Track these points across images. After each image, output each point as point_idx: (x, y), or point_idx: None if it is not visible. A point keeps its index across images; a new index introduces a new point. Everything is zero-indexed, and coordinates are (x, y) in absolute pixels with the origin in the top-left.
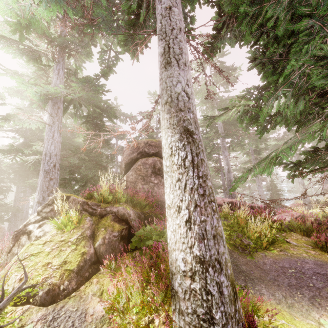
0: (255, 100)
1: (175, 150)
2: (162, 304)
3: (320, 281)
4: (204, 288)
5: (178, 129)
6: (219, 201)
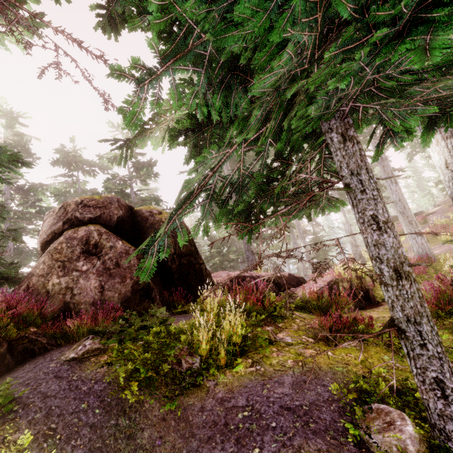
0: None
1: None
2: None
3: (280, 432)
4: None
5: None
6: (222, 277)
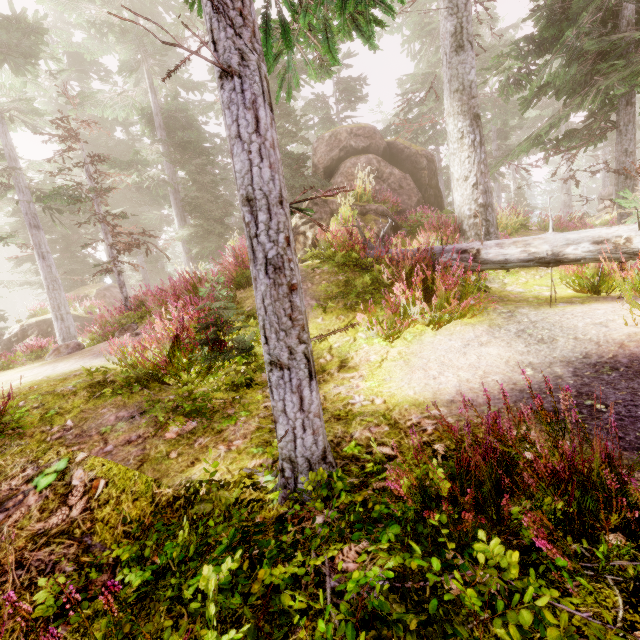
0: (524, 58)
1: (466, 134)
2: (455, 238)
3: None
4: (484, 219)
5: (468, 116)
6: None
